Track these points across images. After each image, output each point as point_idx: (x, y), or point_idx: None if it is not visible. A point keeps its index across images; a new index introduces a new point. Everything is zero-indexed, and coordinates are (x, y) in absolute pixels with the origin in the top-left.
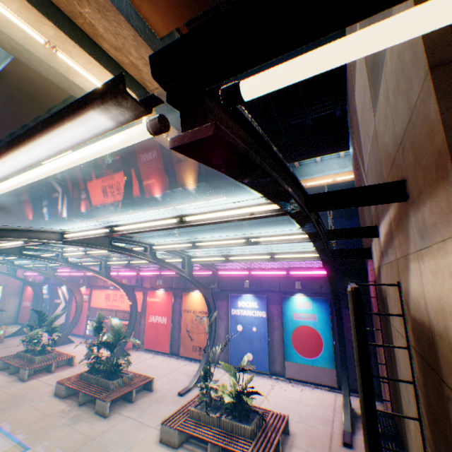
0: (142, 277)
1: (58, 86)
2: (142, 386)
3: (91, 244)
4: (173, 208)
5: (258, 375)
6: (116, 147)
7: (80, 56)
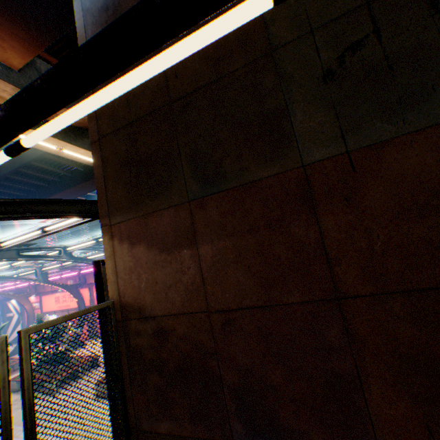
0: (84, 275)
1: None
2: (90, 365)
3: None
4: None
5: None
6: None
7: None
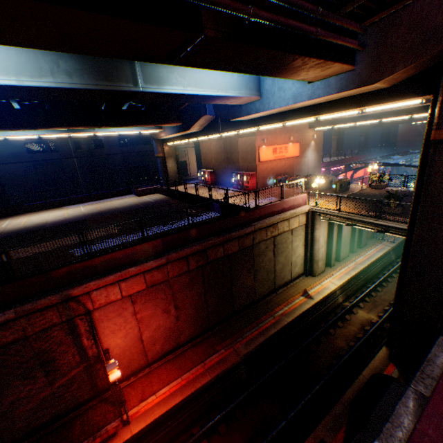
0: None
1: None
2: None
3: None
4: None
5: None
6: None
7: None
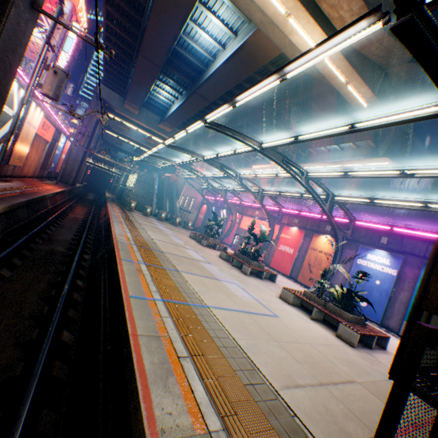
0: (282, 213)
1: (273, 48)
2: (267, 277)
3: (272, 156)
4: (322, 168)
5: (366, 321)
6: (363, 36)
7: (303, 19)
